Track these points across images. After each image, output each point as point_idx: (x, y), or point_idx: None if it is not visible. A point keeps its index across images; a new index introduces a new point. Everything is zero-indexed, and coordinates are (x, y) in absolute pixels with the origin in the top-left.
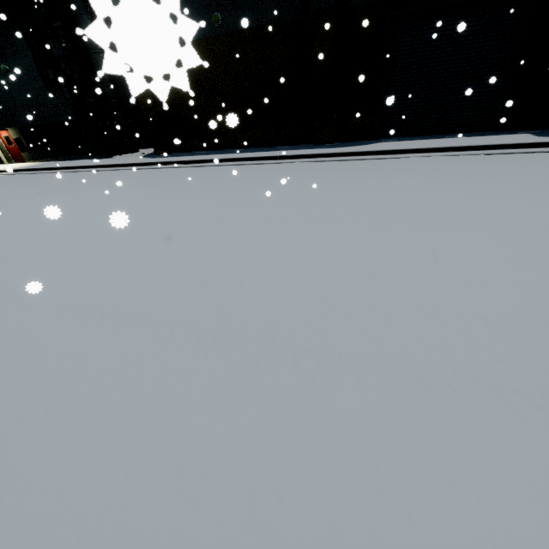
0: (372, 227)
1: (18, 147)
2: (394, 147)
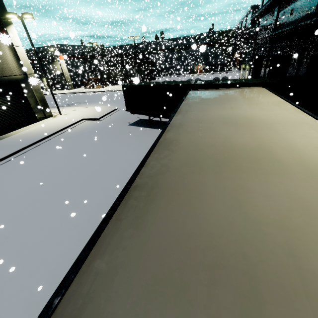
0: None
1: (203, 69)
2: None
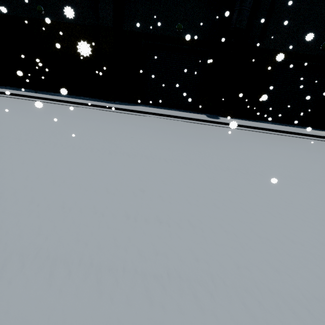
0: (88, 151)
1: None
2: (143, 109)
